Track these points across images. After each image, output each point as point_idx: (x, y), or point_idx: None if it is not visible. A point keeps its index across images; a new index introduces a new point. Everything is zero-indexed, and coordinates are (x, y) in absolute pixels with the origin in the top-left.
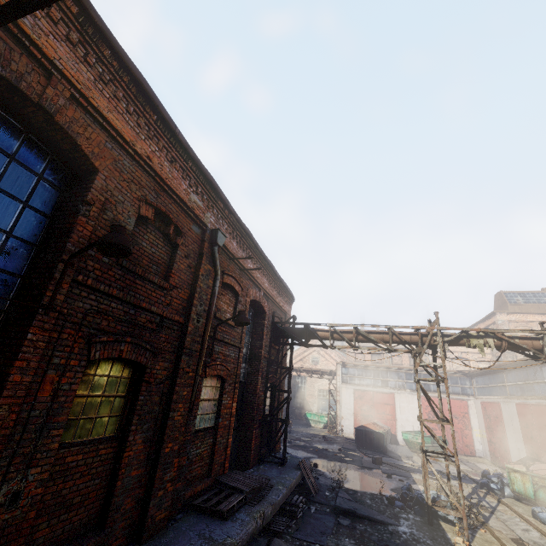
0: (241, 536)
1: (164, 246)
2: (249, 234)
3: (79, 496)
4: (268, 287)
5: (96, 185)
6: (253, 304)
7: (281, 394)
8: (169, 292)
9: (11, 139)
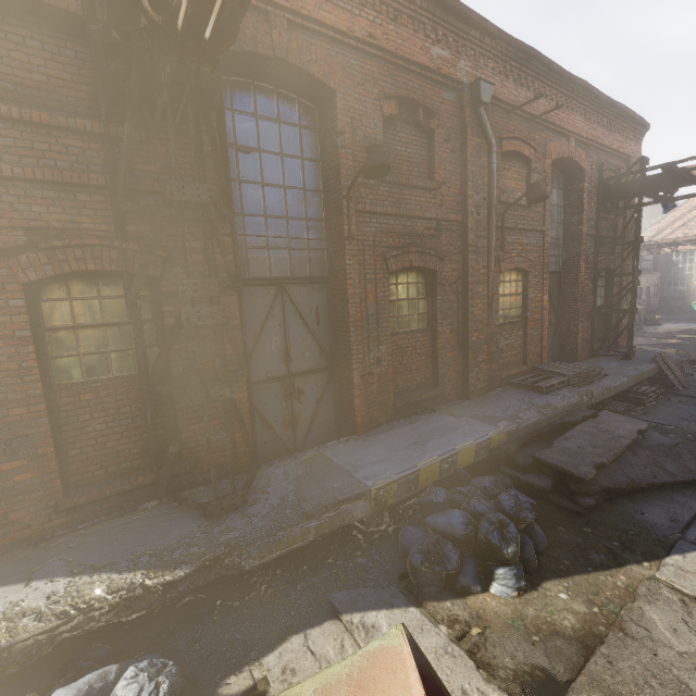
0: (562, 404)
1: (418, 139)
2: (532, 54)
3: (415, 366)
4: (584, 128)
5: (339, 109)
6: (560, 165)
7: (624, 280)
8: (437, 191)
9: (271, 104)
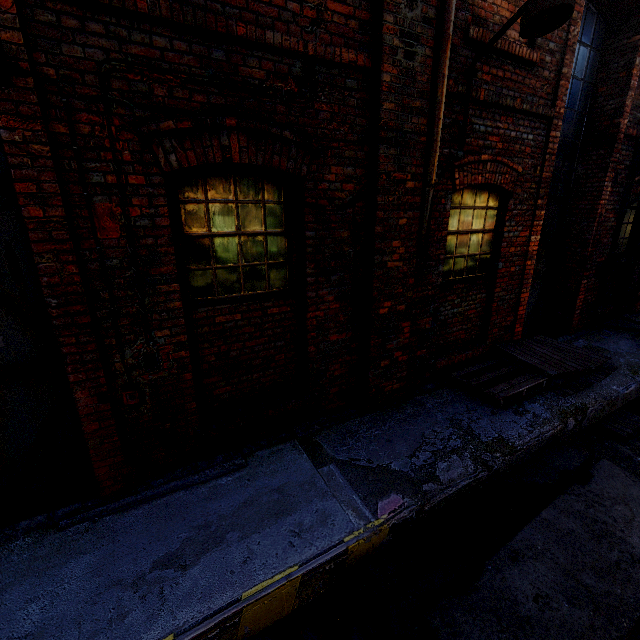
0: (527, 440)
1: None
2: None
3: (259, 359)
4: None
5: None
6: None
7: None
8: None
9: None
